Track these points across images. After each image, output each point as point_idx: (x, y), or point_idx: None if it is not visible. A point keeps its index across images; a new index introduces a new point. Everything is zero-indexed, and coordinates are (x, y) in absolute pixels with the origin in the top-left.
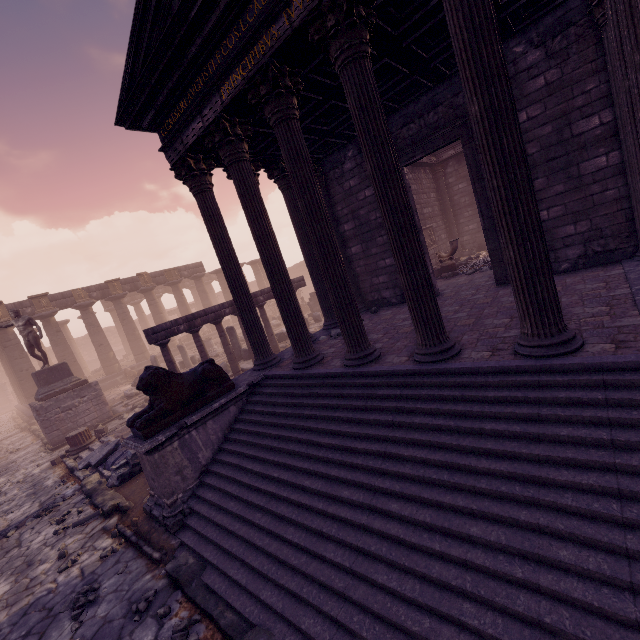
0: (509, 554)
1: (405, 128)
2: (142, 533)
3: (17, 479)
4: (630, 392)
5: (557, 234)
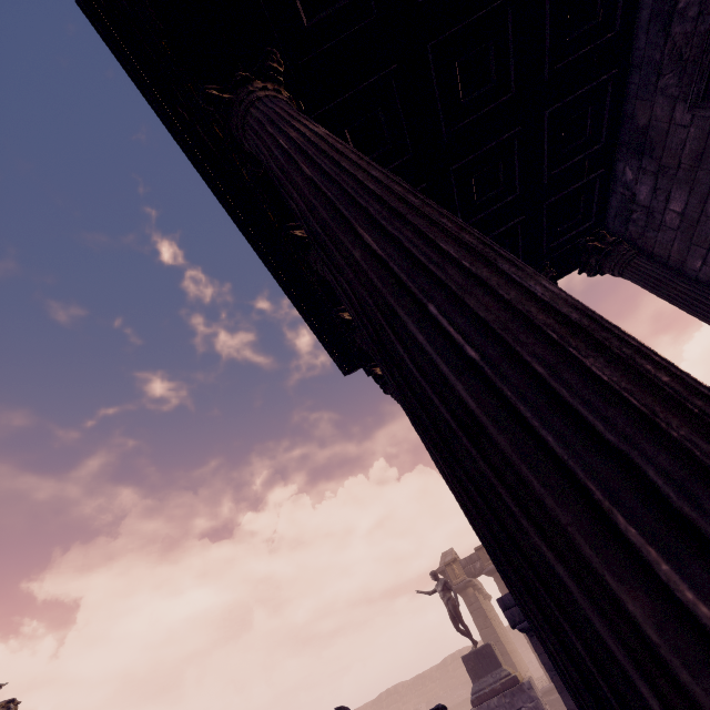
0: None
1: (672, 26)
2: None
3: None
4: None
5: None
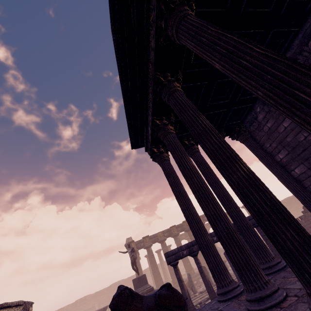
0: None
1: None
2: None
3: None
4: None
5: None
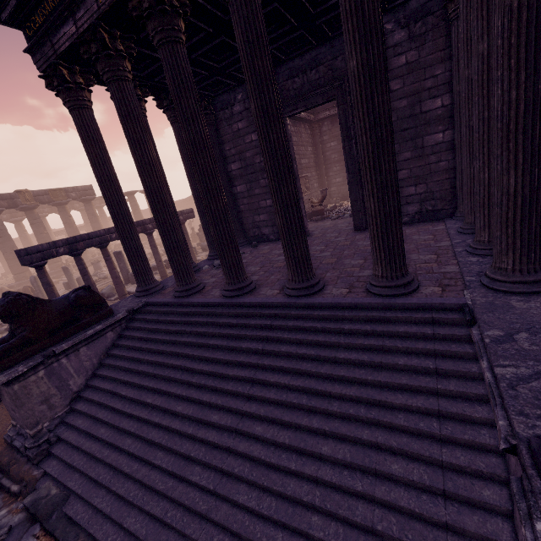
0: (352, 469)
1: (290, 81)
2: (0, 465)
3: None
4: (451, 328)
5: (402, 193)
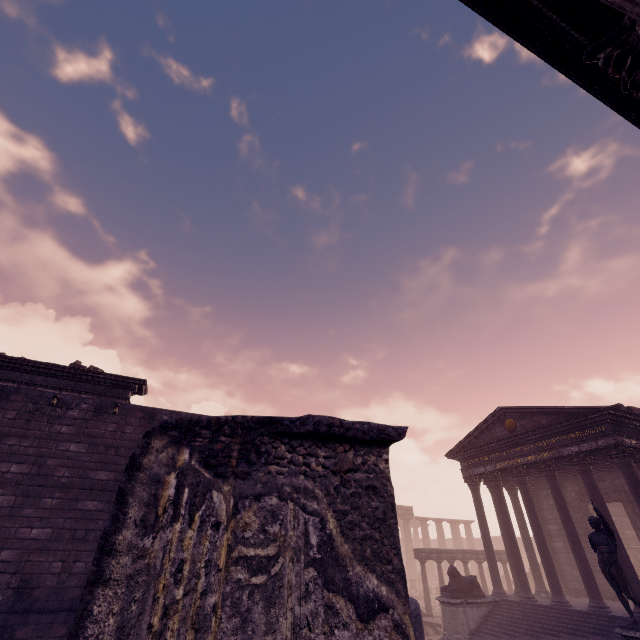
0: None
1: None
2: None
3: None
4: None
5: None
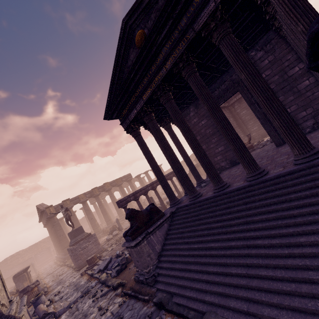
0: None
1: (213, 93)
2: (136, 290)
3: (66, 285)
4: None
5: (298, 117)
